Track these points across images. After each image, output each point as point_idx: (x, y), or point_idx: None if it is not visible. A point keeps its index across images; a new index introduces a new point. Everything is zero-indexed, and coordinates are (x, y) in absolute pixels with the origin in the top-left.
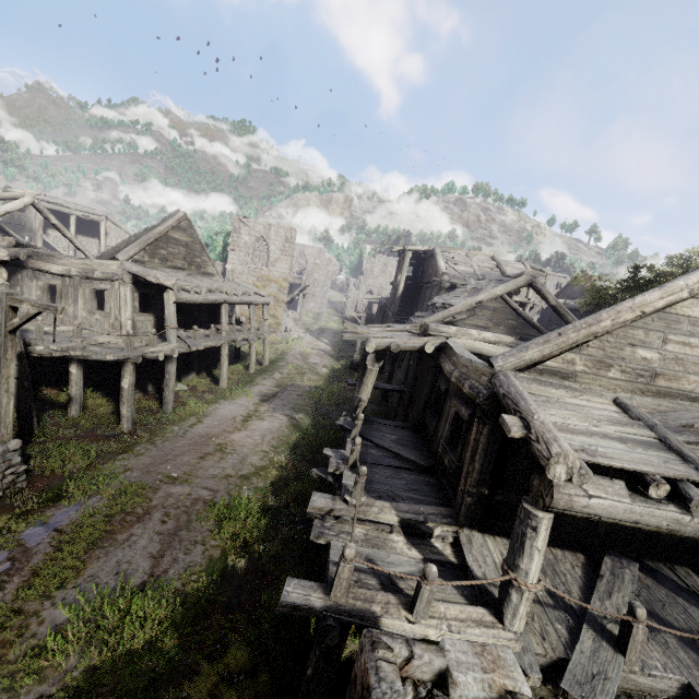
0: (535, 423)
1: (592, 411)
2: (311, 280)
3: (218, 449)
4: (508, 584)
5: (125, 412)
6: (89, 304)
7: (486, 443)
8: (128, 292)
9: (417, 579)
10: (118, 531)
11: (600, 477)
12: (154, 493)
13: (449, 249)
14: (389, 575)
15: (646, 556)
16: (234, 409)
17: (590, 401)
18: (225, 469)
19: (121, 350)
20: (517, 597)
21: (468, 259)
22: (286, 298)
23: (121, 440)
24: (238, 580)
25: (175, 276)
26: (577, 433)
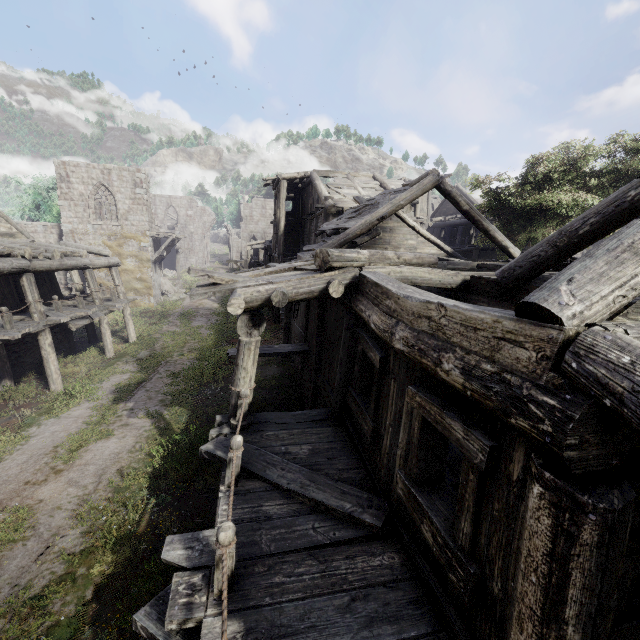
0: None
1: None
2: (187, 234)
3: None
4: None
5: None
6: None
7: (598, 572)
8: None
9: None
10: None
11: None
12: None
13: (327, 173)
14: None
15: None
16: (60, 429)
17: None
18: None
19: None
20: None
21: (349, 181)
22: (152, 256)
23: None
24: None
25: None
26: None
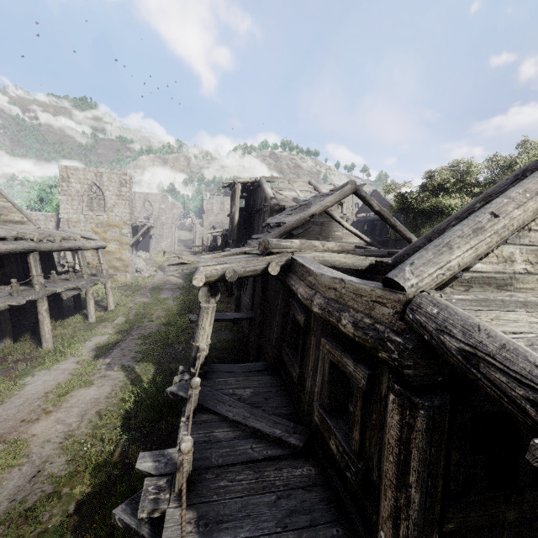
0: None
1: None
2: (159, 223)
3: None
4: None
5: None
6: None
7: (427, 449)
8: None
9: None
10: None
11: None
12: None
13: (273, 179)
14: None
15: None
16: (50, 379)
17: None
18: None
19: None
20: None
21: (290, 185)
22: (131, 241)
23: None
24: None
25: None
26: None
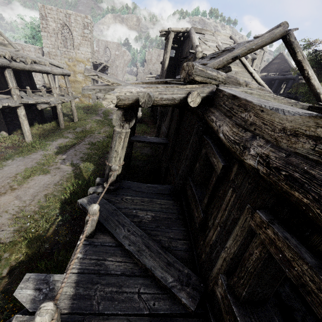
0: None
1: None
2: (114, 66)
3: None
4: None
5: None
6: None
7: None
8: None
9: None
10: None
11: None
12: None
13: (201, 30)
14: None
15: None
16: (22, 164)
17: None
18: None
19: None
20: None
21: (214, 37)
22: None
23: None
24: None
25: None
26: None
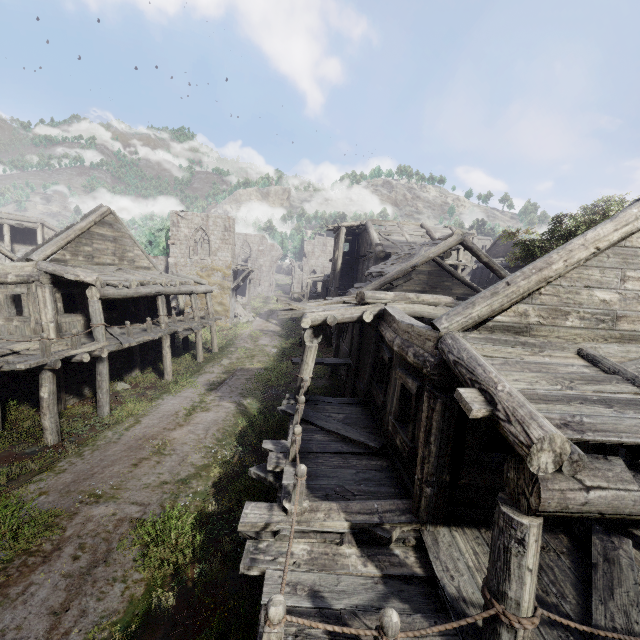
0: (501, 396)
1: (559, 368)
2: (257, 266)
3: (156, 451)
4: (494, 619)
5: (47, 424)
6: (5, 310)
7: (441, 421)
8: (47, 293)
9: (373, 634)
10: (13, 582)
11: (592, 458)
12: (70, 519)
13: (380, 222)
14: (340, 613)
15: (633, 525)
16: (177, 402)
17: (552, 356)
18: (160, 474)
19: (39, 356)
20: (509, 638)
21: (399, 229)
22: (232, 285)
23: (43, 457)
24: (164, 625)
25: (101, 272)
26: (551, 400)
